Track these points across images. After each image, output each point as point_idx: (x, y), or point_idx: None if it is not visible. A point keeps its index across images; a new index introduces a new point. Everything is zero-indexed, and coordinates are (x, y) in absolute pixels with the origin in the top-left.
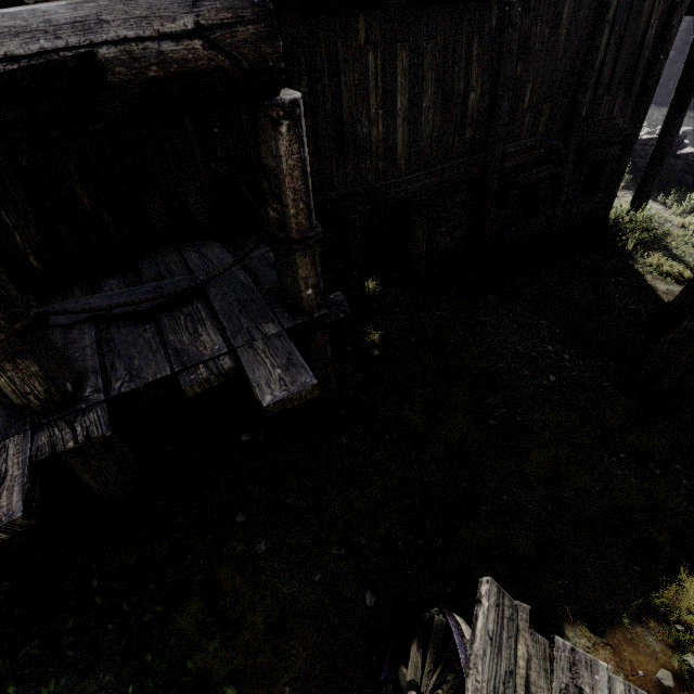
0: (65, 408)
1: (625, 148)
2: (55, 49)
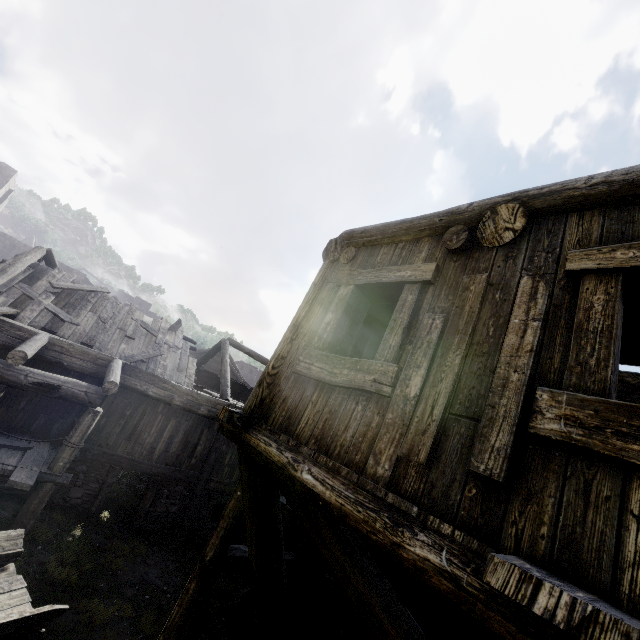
0: None
1: None
2: (56, 383)
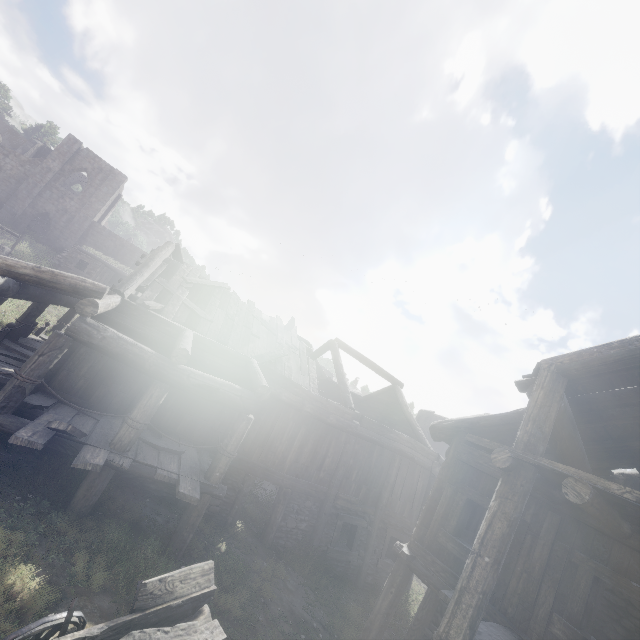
0: (122, 453)
1: None
2: (214, 385)
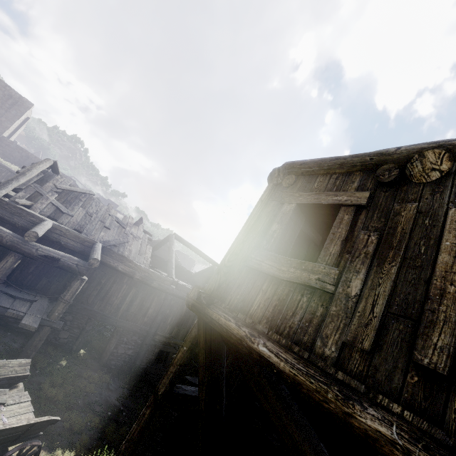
0: None
1: None
2: (57, 256)
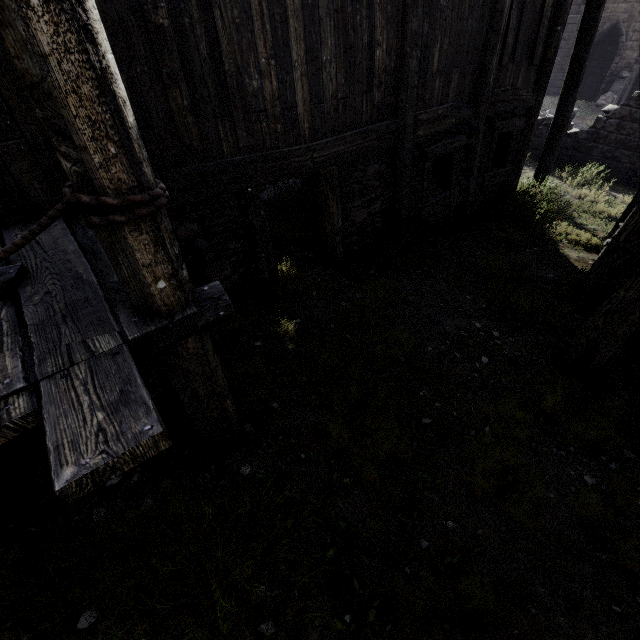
0: None
1: (528, 120)
2: None
